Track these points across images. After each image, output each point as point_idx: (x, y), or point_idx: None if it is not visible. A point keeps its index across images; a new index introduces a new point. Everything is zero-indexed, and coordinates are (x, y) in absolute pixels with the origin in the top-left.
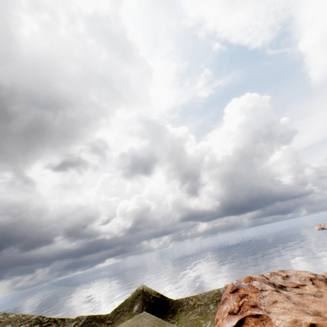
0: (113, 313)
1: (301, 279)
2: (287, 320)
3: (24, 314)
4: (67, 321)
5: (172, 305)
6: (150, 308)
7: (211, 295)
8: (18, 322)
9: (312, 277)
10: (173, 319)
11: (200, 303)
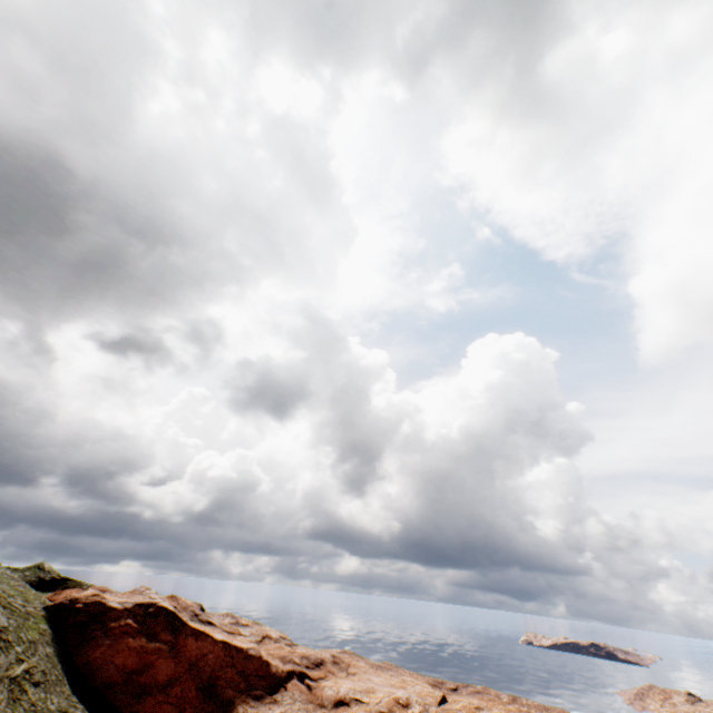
0: None
1: (256, 633)
2: (93, 591)
3: None
4: None
5: None
6: (40, 581)
7: None
8: None
9: (273, 636)
10: None
11: None
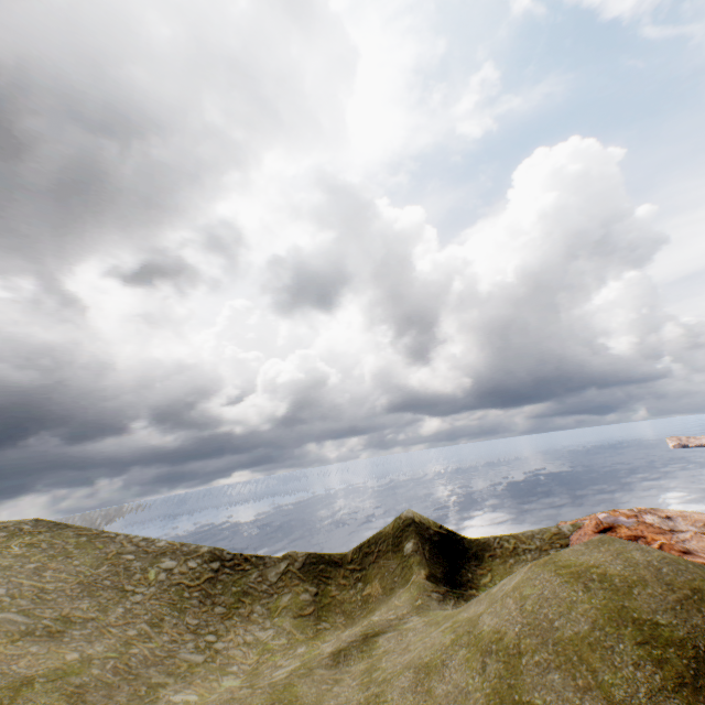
0: (357, 554)
1: (697, 525)
2: None
3: (183, 543)
4: (268, 560)
5: (471, 547)
6: (436, 548)
7: (545, 535)
8: (179, 554)
9: None
10: (481, 569)
11: (526, 547)
